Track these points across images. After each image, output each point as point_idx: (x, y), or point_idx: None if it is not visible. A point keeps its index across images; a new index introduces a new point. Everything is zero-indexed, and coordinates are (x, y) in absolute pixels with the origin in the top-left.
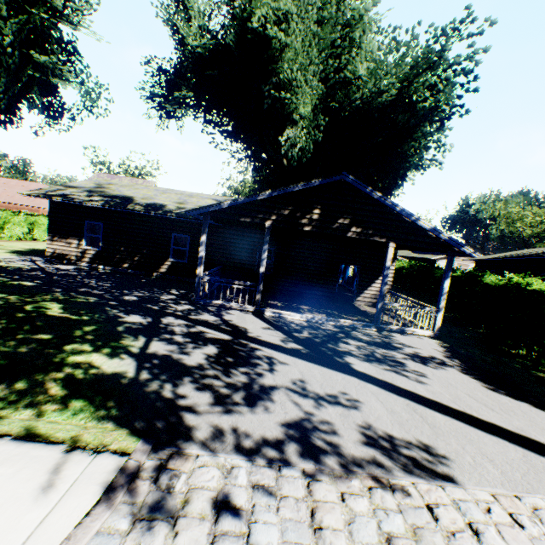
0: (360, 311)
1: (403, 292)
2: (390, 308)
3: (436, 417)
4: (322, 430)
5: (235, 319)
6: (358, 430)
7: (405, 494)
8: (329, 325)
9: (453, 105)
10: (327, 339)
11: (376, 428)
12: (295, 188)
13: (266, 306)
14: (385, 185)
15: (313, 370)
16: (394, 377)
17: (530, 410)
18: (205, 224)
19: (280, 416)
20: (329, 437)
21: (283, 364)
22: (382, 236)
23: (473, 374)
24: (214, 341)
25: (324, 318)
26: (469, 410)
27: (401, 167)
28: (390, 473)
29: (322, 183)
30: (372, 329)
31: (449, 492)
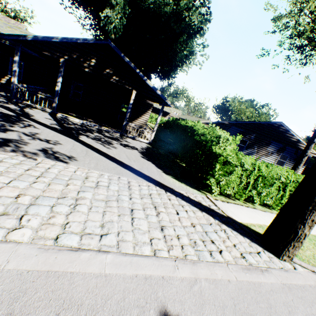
0: (124, 129)
1: (168, 133)
2: (130, 126)
3: (95, 154)
4: (20, 143)
5: (32, 112)
6: (42, 147)
7: (33, 159)
8: (94, 128)
9: (198, 26)
10: (83, 130)
11: (54, 149)
12: (78, 41)
13: (63, 113)
14: (168, 69)
15: (52, 133)
16: (97, 145)
17: (148, 163)
18: (17, 49)
19: (1, 136)
20: (20, 145)
21: (35, 128)
22: (130, 86)
23: (144, 153)
24: (0, 112)
25: (94, 124)
26: (117, 157)
27: (174, 59)
28: (37, 156)
29: (95, 42)
30: (118, 134)
31: (57, 163)
